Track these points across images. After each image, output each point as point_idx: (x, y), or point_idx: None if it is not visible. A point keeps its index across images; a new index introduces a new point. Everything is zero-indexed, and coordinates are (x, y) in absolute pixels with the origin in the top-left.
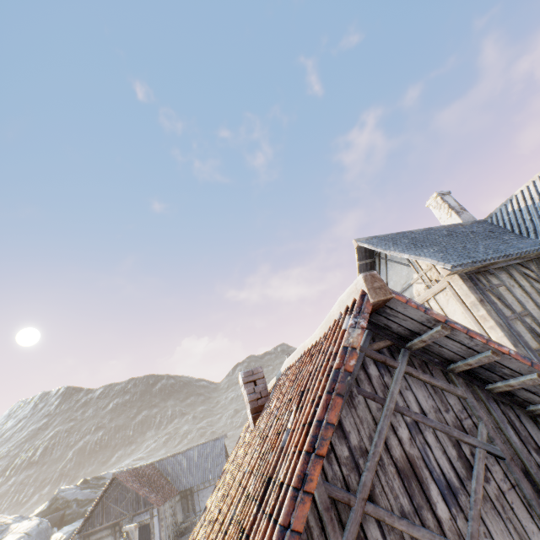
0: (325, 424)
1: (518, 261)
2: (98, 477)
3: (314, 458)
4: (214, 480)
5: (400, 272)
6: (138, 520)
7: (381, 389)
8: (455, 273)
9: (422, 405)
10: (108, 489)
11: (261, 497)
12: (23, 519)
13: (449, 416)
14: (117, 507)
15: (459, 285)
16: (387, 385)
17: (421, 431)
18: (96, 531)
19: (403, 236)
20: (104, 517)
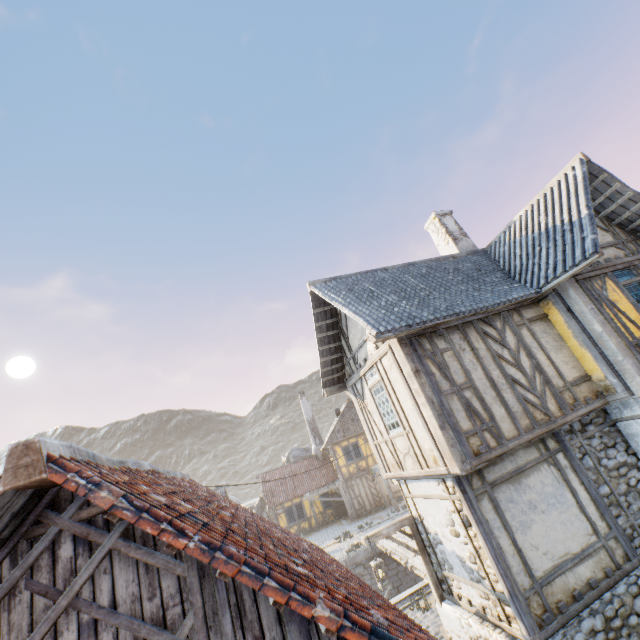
0: None
1: (480, 316)
2: None
3: None
4: None
5: (356, 324)
6: None
7: (66, 577)
8: (386, 339)
9: (118, 594)
10: None
11: None
12: None
13: (151, 605)
14: None
15: (398, 351)
16: (78, 569)
17: (97, 633)
18: None
19: (370, 277)
20: None
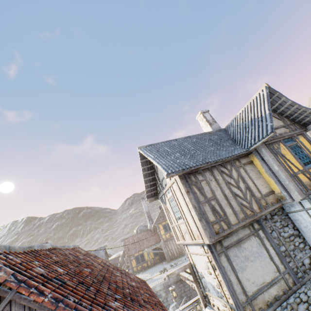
0: None
1: (219, 163)
2: None
3: None
4: None
5: None
6: None
7: None
8: (172, 176)
9: None
10: None
11: None
12: None
13: None
14: None
15: (179, 181)
16: None
17: None
18: None
19: (168, 144)
20: None
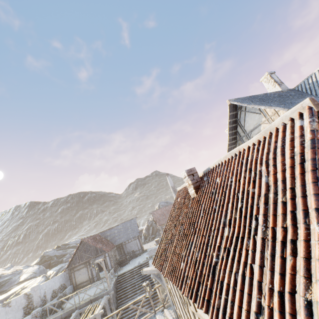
0: (317, 159)
1: None
2: (65, 244)
3: (318, 171)
4: (133, 238)
5: (254, 118)
6: (98, 259)
7: None
8: None
9: None
10: (79, 247)
11: (264, 201)
12: (29, 267)
13: None
14: (86, 254)
15: None
16: None
17: None
18: (76, 266)
19: (254, 98)
20: (79, 259)
